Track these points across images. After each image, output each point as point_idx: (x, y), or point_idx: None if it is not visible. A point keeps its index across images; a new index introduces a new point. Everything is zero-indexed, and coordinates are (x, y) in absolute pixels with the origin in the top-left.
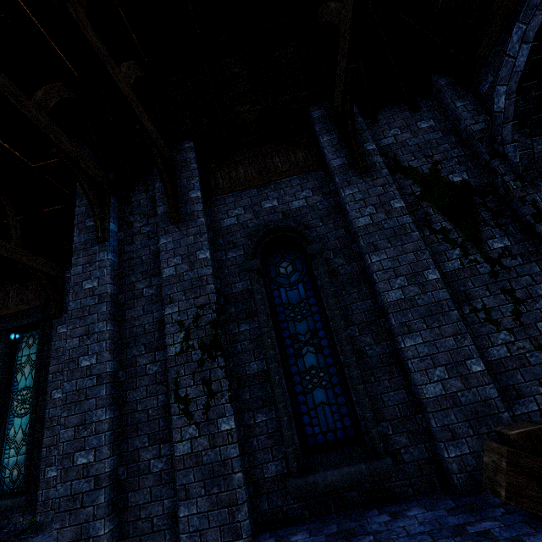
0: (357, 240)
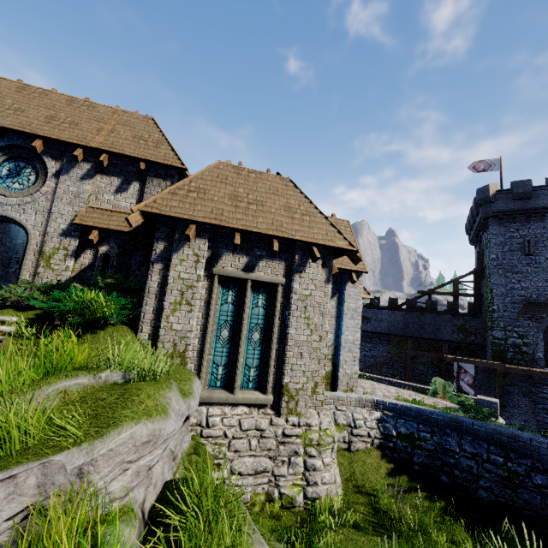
0: None
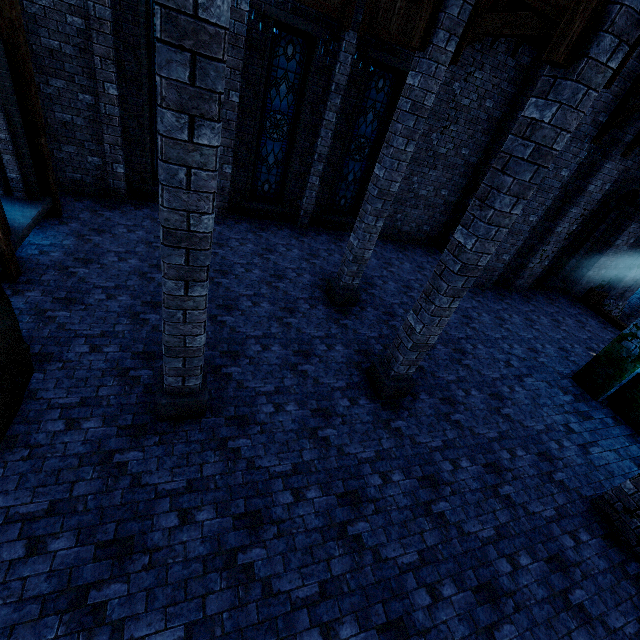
0: (638, 212)
